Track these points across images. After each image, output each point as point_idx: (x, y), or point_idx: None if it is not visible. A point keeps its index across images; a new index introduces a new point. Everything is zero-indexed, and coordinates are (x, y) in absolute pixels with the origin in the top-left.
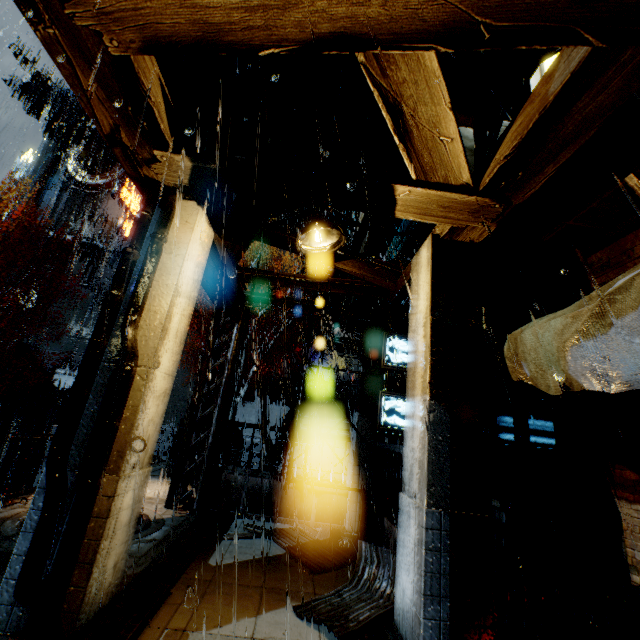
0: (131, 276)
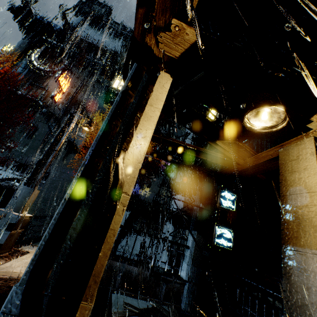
0: (125, 113)
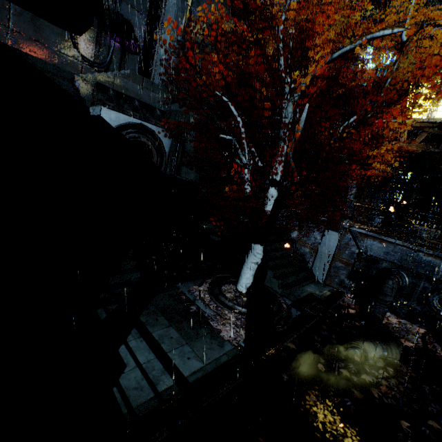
0: None
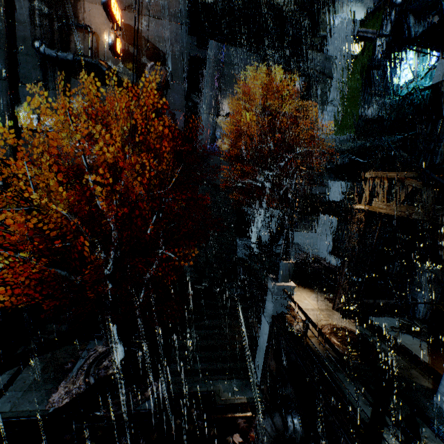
0: None
